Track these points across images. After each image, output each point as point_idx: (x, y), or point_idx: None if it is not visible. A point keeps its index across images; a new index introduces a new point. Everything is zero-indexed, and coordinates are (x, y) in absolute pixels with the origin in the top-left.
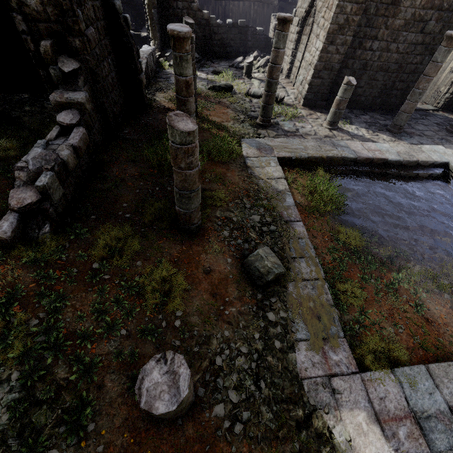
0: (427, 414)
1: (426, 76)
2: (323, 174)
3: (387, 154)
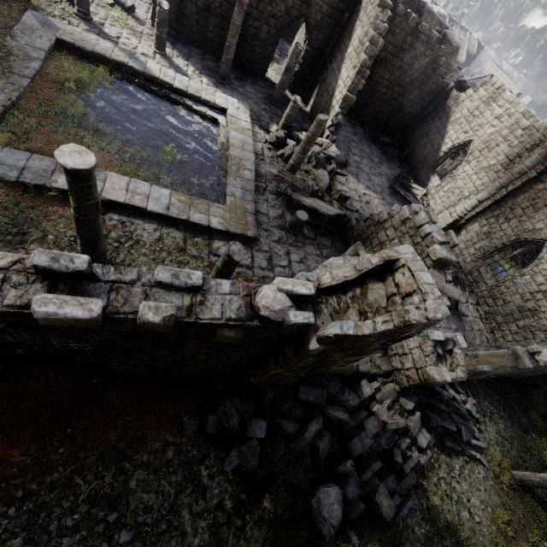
0: (4, 163)
1: (231, 31)
2: (101, 71)
3: (176, 82)
